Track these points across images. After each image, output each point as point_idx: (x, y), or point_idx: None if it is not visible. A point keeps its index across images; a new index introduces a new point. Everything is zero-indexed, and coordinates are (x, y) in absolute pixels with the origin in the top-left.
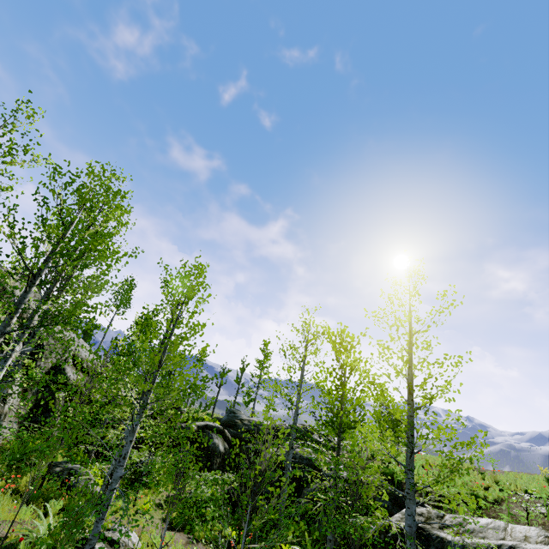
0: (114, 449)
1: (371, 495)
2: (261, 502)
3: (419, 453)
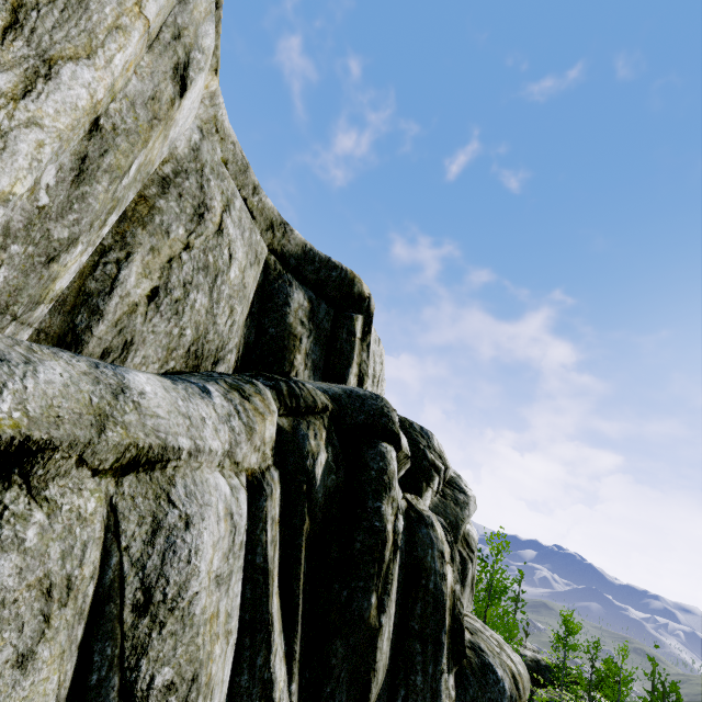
0: None
1: None
2: None
3: None
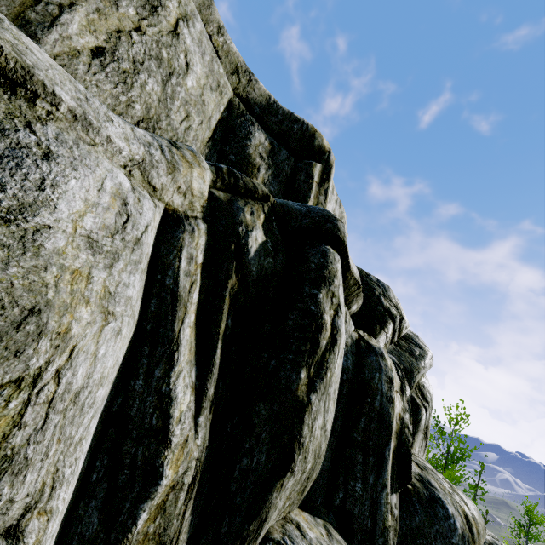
0: None
1: None
2: None
3: None
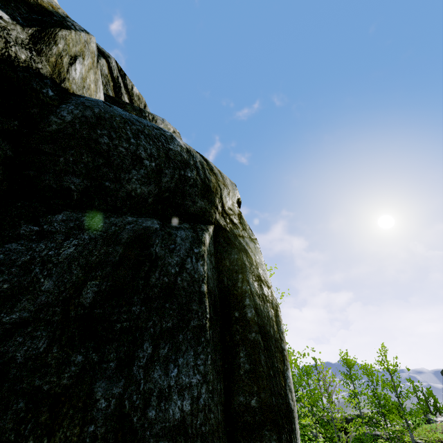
0: (303, 438)
1: (404, 441)
2: (366, 438)
3: (439, 420)
